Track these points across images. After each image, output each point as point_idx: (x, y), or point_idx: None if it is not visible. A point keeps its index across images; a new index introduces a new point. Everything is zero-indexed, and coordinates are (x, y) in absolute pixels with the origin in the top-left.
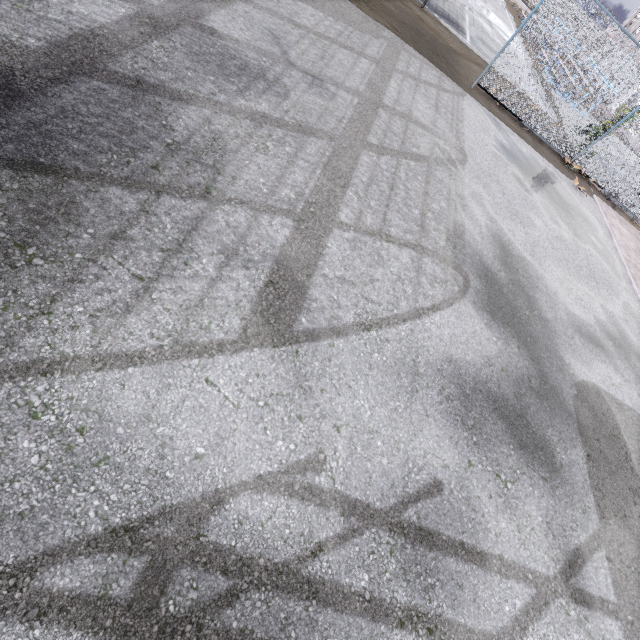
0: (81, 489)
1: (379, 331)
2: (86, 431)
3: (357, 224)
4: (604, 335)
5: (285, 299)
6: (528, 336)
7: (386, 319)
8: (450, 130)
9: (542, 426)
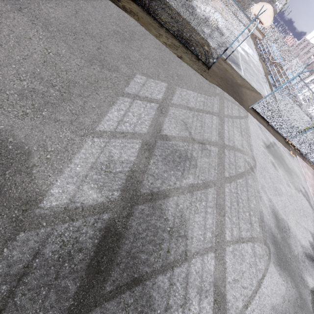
0: None
1: (250, 306)
2: None
3: (232, 238)
4: (313, 251)
5: (221, 308)
6: (292, 271)
7: (251, 296)
8: (248, 146)
9: None
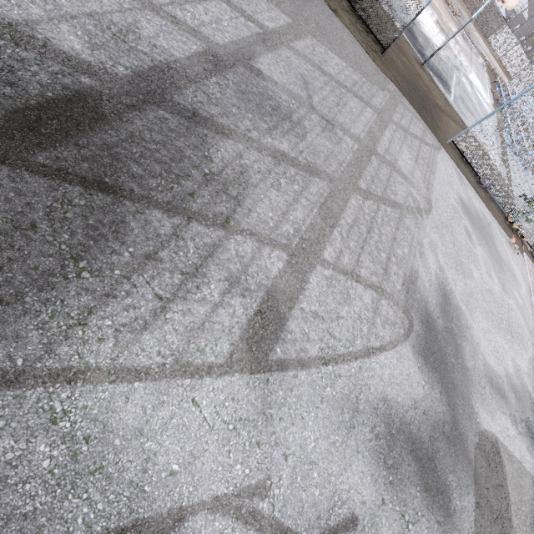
0: (76, 495)
1: (335, 366)
2: (91, 440)
3: (336, 263)
4: (509, 387)
5: (268, 328)
6: (450, 382)
7: (342, 355)
8: (423, 181)
9: (446, 471)
